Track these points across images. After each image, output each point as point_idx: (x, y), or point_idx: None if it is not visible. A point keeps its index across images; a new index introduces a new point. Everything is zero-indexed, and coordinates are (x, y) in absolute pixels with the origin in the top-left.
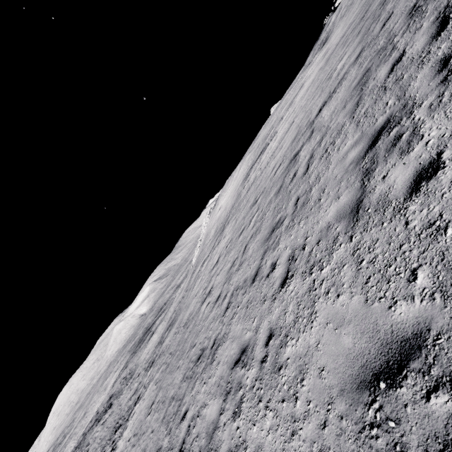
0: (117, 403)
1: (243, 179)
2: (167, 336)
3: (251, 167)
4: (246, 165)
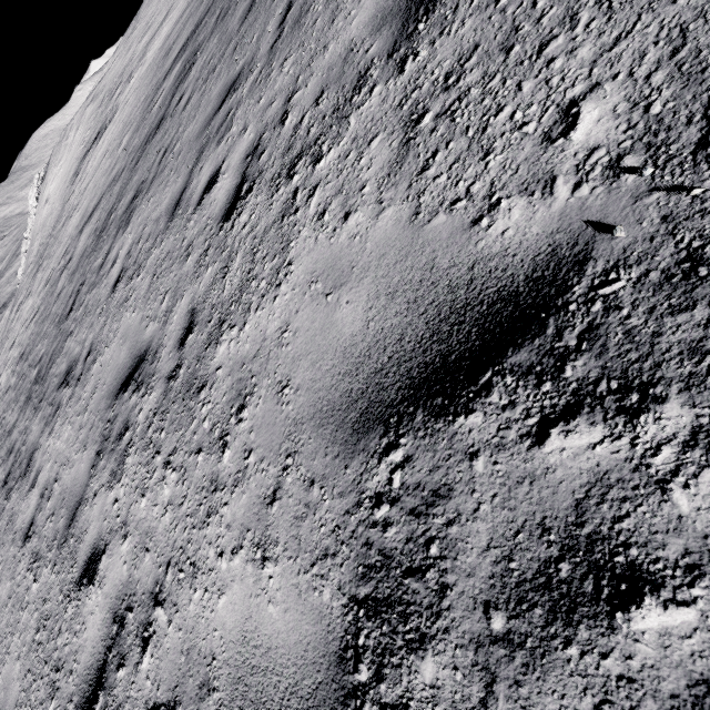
0: None
1: (75, 168)
2: None
3: (85, 154)
4: (83, 135)
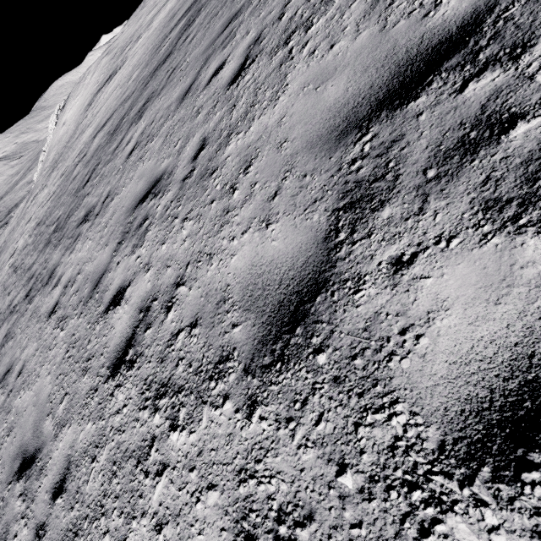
0: None
1: (89, 100)
2: None
3: (98, 90)
4: (98, 78)
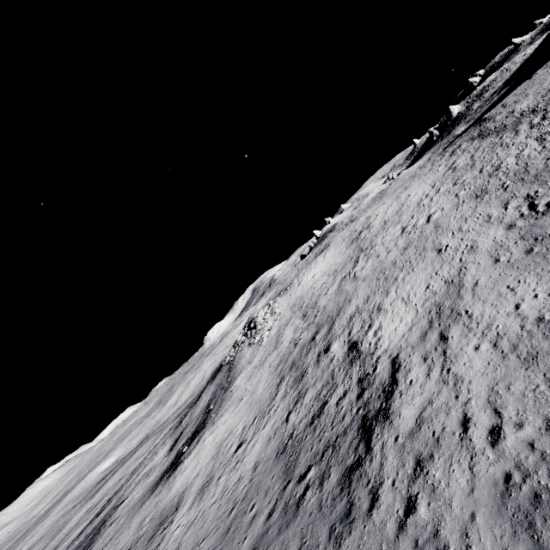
0: (167, 547)
1: (346, 247)
2: (335, 321)
3: (354, 239)
4: (339, 247)
